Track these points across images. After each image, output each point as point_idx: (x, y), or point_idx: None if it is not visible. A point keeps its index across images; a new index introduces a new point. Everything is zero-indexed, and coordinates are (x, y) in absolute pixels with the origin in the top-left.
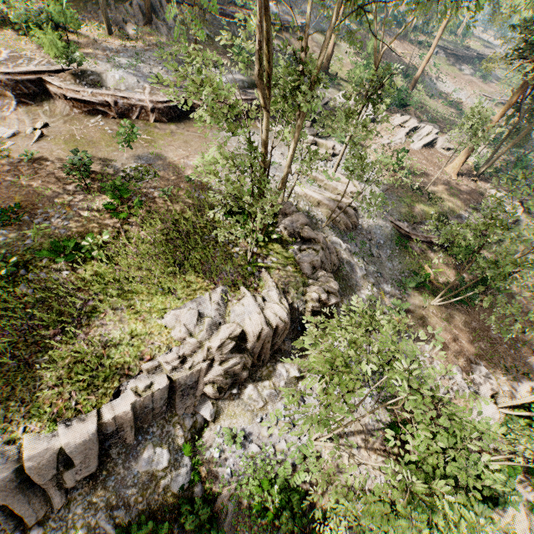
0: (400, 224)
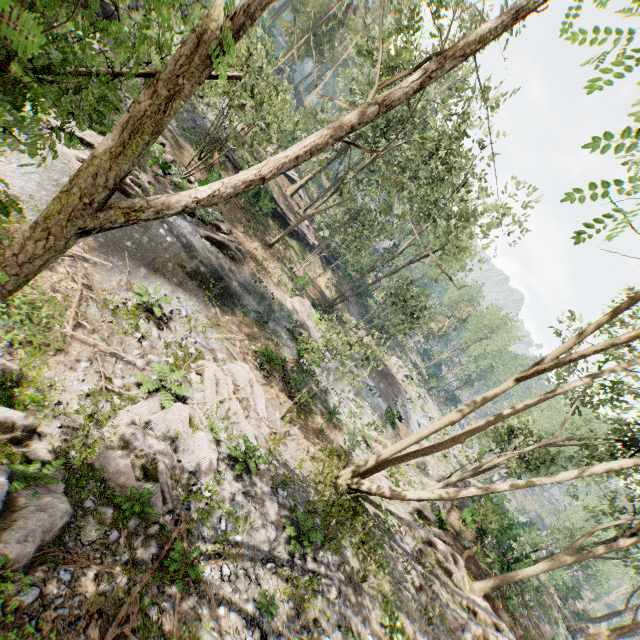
0: (222, 138)
